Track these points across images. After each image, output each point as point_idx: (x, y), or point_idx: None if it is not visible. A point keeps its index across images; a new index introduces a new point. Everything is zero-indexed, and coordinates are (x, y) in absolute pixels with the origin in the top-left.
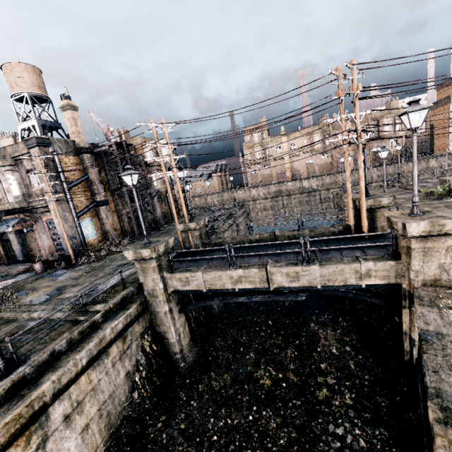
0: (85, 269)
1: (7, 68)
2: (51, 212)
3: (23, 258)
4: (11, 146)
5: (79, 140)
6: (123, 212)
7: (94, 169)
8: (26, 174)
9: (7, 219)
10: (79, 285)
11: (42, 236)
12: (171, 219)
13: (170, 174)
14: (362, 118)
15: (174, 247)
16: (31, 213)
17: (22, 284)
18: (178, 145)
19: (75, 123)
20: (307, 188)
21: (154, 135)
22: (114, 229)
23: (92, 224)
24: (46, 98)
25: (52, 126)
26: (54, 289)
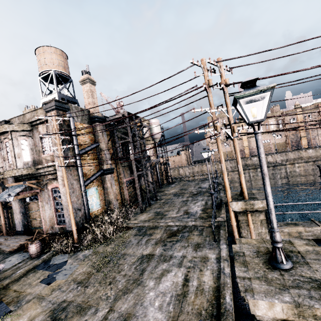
0: (91, 258)
1: (40, 51)
2: (58, 179)
3: (22, 229)
4: (30, 113)
5: (93, 110)
6: (124, 180)
7: (104, 137)
8: (39, 139)
9: (13, 186)
10: (90, 311)
11: (44, 205)
12: (159, 188)
13: (226, 130)
14: (312, 105)
15: (203, 228)
16: (37, 180)
17: (6, 284)
18: (233, 93)
19: (92, 95)
20: (272, 163)
21: (205, 79)
22: (117, 198)
23: (96, 194)
24: (68, 78)
25: (70, 101)
26: (48, 312)
